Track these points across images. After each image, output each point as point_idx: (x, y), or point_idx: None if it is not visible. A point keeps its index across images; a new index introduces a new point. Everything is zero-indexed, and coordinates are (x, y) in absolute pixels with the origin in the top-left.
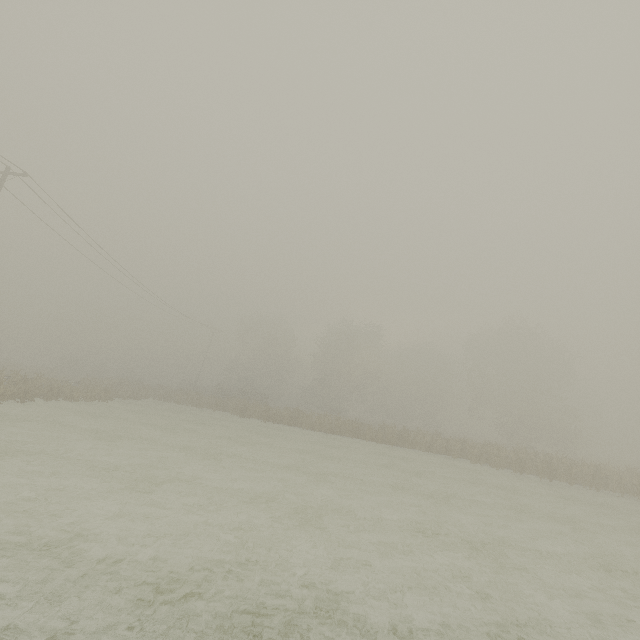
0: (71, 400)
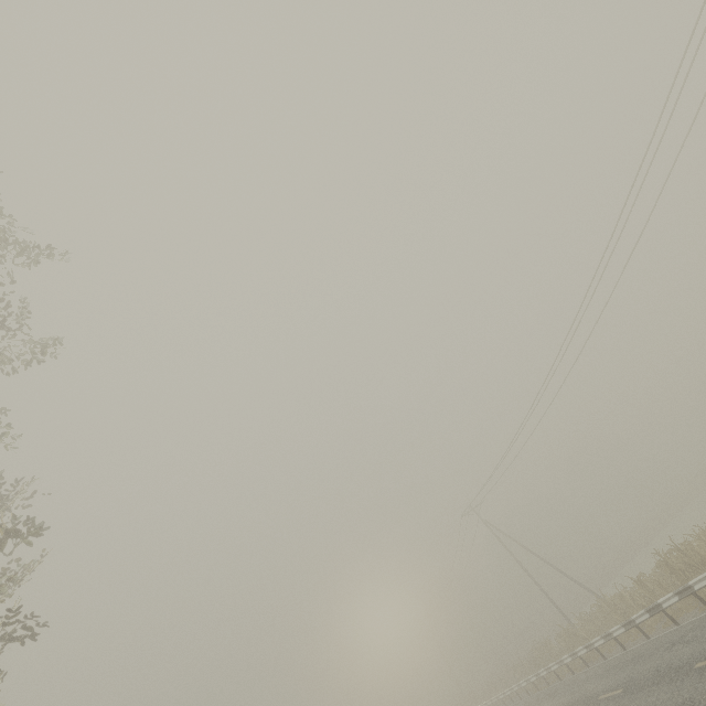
0: None
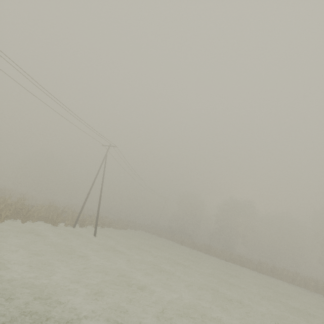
0: (115, 228)
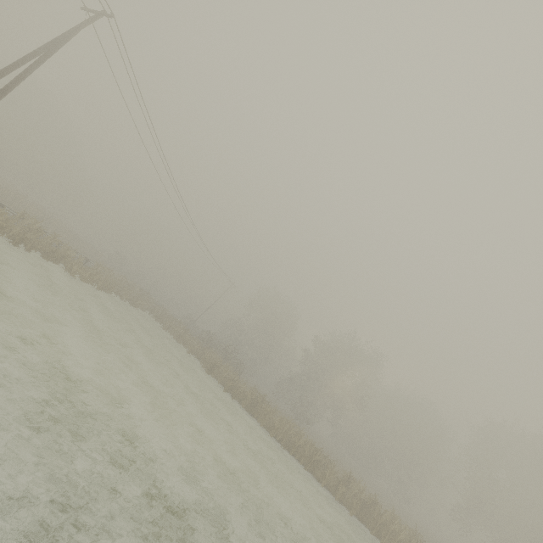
0: (68, 271)
